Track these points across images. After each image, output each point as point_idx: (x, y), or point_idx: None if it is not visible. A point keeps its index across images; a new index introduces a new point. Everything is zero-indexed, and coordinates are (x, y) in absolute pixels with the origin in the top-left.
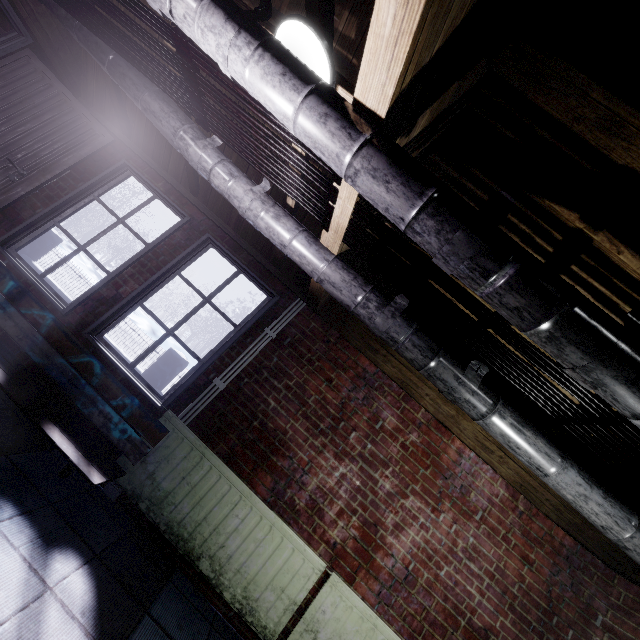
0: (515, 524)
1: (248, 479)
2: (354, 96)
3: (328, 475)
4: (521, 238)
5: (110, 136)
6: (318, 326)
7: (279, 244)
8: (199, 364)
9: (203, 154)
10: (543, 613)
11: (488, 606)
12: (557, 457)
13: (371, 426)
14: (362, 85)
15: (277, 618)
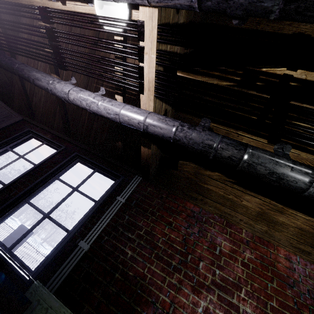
0: None
1: None
2: None
3: (192, 313)
4: (256, 91)
5: (21, 117)
6: (152, 189)
7: (114, 115)
8: (68, 234)
9: (64, 86)
10: None
11: None
12: None
13: (212, 253)
14: None
15: None
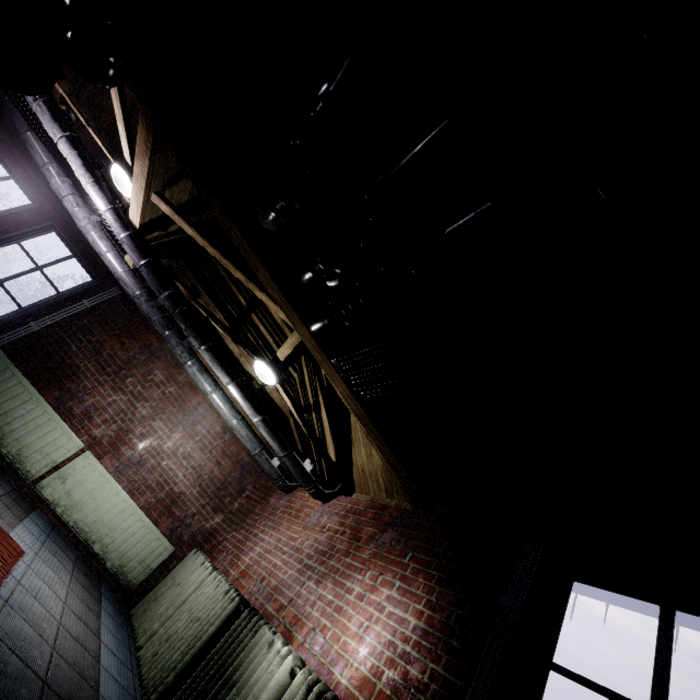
0: (219, 446)
1: (41, 390)
2: (129, 216)
3: (104, 399)
4: (239, 290)
5: None
6: (126, 309)
7: (98, 252)
8: (20, 310)
9: (61, 185)
10: (217, 489)
11: (186, 483)
12: (214, 387)
13: (145, 377)
14: (131, 215)
15: (39, 468)
